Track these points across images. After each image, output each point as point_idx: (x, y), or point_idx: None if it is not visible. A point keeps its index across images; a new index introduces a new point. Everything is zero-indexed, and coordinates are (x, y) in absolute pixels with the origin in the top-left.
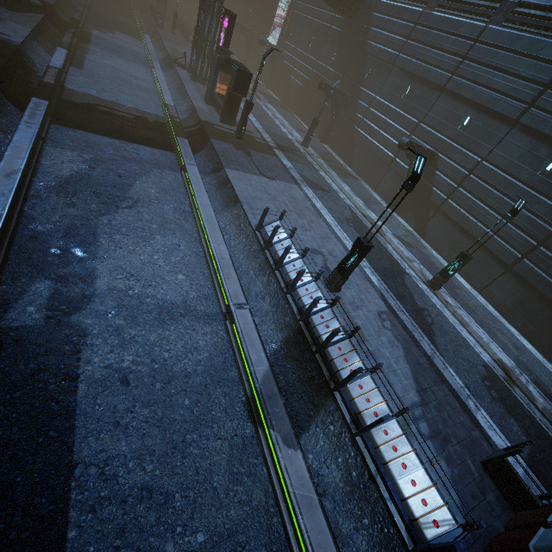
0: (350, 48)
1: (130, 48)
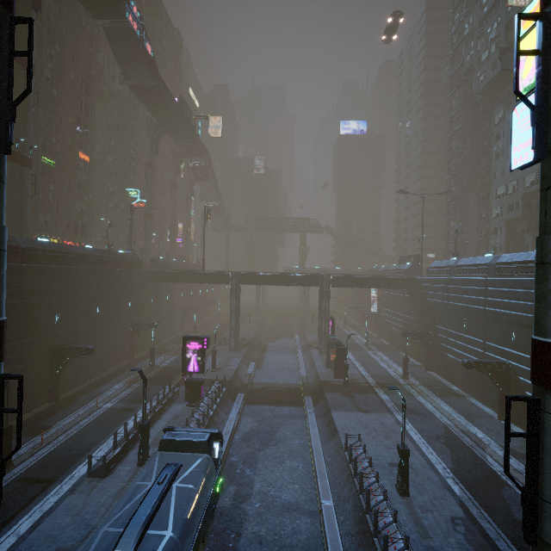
0: (419, 304)
1: (287, 345)
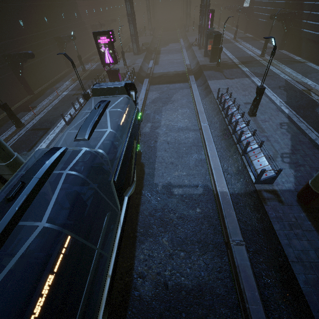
0: None
1: (174, 48)
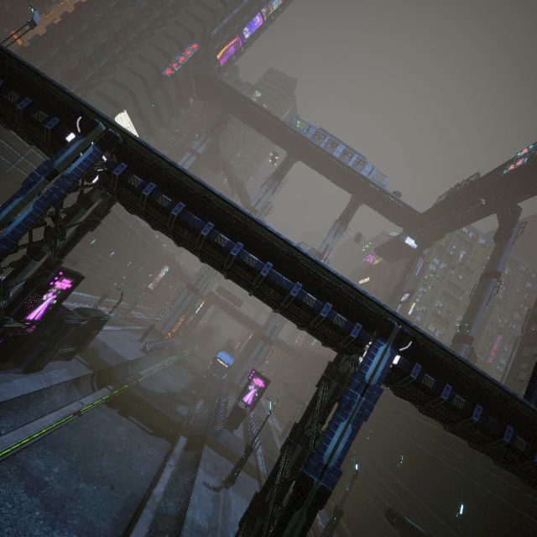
0: None
1: None
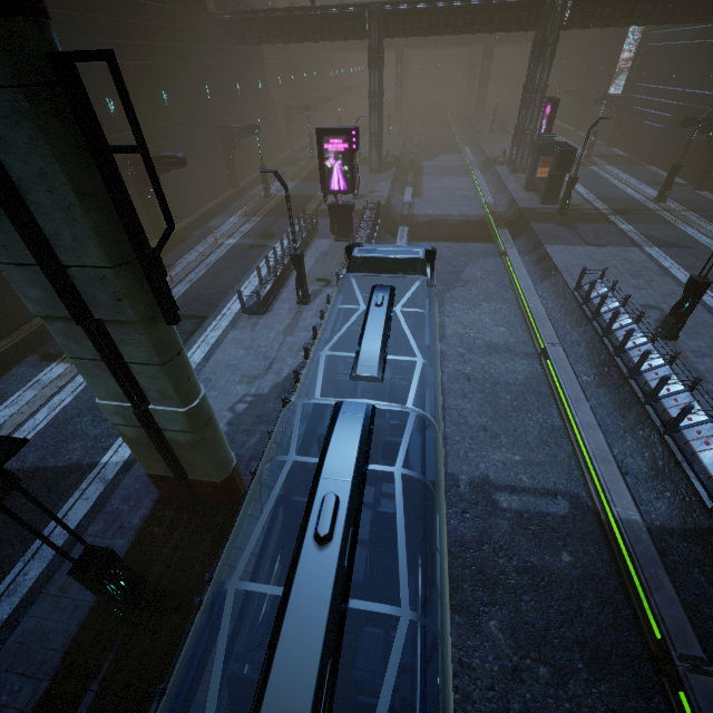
0: None
1: (452, 165)
